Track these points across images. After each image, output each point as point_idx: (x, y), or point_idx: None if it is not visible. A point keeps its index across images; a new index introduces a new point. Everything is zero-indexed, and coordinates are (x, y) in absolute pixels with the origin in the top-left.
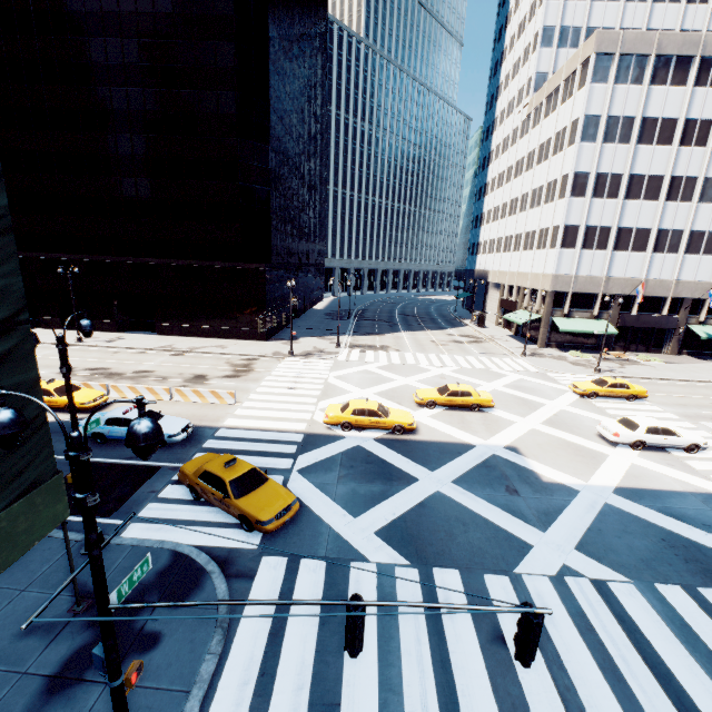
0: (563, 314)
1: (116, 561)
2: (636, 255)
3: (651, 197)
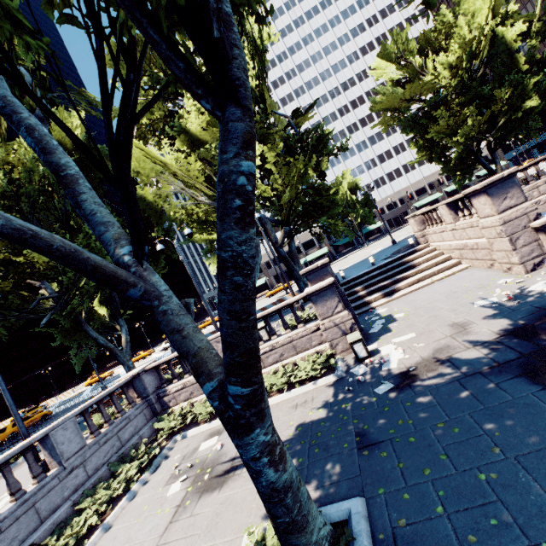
0: None
1: None
2: None
3: None
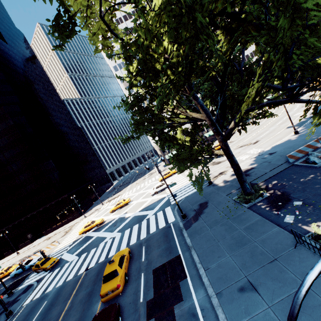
0: (167, 153)
1: (15, 294)
2: None
3: None
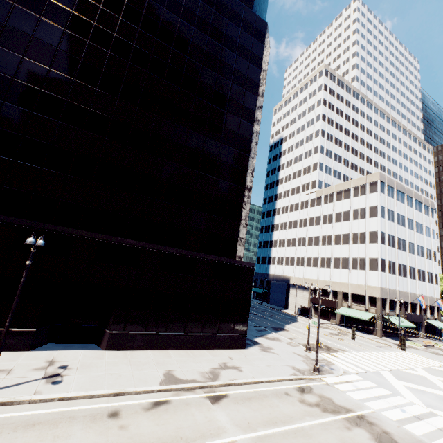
0: (385, 313)
1: None
2: (404, 279)
3: (404, 249)
